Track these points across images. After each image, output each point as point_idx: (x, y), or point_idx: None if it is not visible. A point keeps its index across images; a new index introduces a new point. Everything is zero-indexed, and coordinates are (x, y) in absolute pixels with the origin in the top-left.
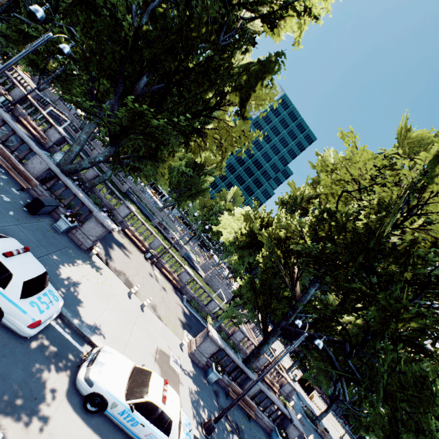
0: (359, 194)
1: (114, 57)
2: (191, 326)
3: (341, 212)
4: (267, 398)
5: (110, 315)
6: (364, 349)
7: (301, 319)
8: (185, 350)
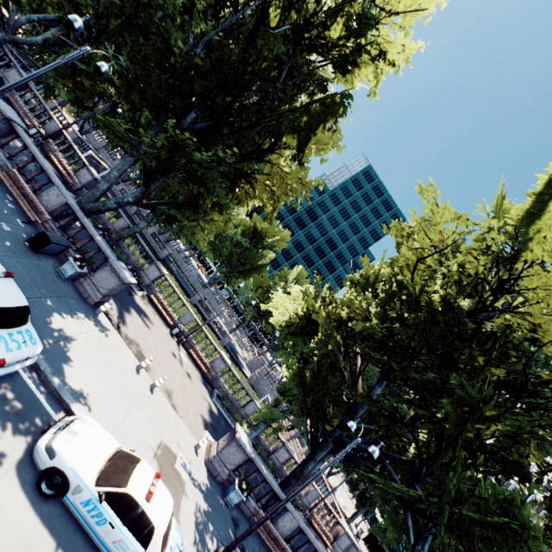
0: (439, 266)
1: (160, 86)
2: (217, 429)
3: (416, 286)
4: (309, 542)
5: (104, 386)
6: (435, 465)
7: (356, 421)
8: (201, 455)
